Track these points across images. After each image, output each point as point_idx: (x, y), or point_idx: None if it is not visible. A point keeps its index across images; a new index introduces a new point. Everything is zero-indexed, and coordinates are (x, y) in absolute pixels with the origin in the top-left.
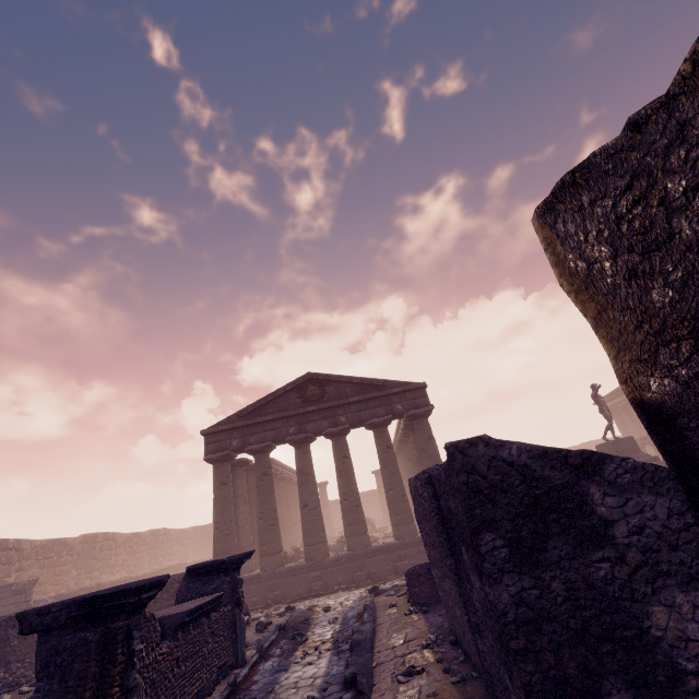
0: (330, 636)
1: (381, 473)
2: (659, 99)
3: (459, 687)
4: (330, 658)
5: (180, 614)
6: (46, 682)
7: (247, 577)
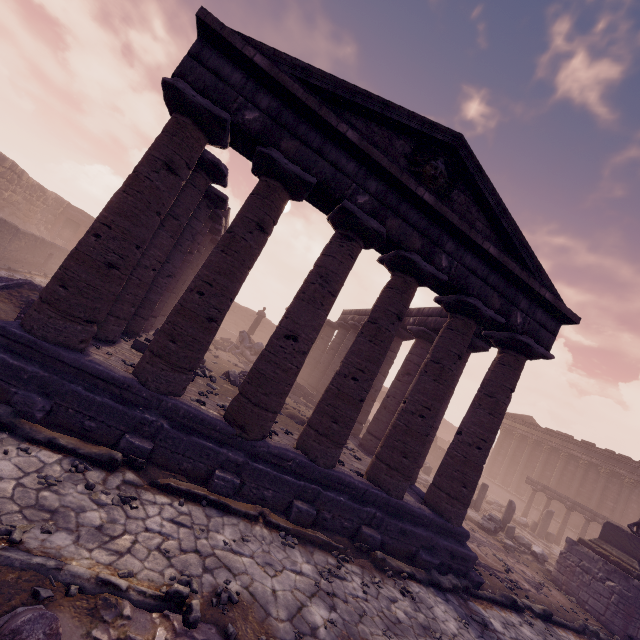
0: None
1: (422, 381)
2: None
3: None
4: None
5: None
6: None
7: (100, 370)
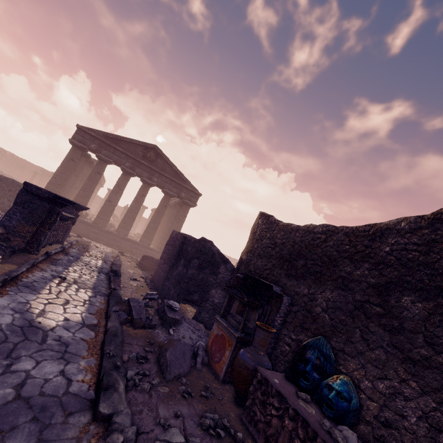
0: (100, 256)
1: (154, 214)
2: (279, 222)
3: (150, 289)
4: (102, 262)
5: (65, 216)
6: (21, 208)
7: None
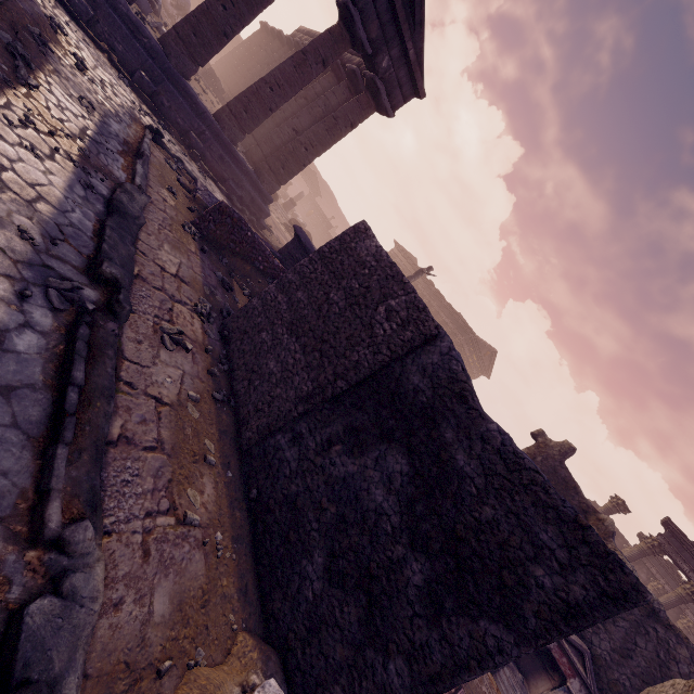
0: (78, 131)
1: (286, 62)
2: None
3: (217, 408)
4: (72, 180)
5: None
6: None
7: None
